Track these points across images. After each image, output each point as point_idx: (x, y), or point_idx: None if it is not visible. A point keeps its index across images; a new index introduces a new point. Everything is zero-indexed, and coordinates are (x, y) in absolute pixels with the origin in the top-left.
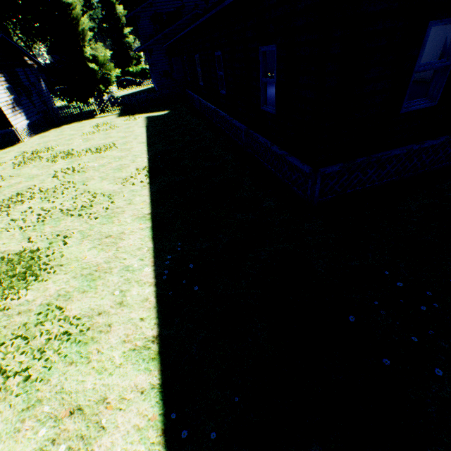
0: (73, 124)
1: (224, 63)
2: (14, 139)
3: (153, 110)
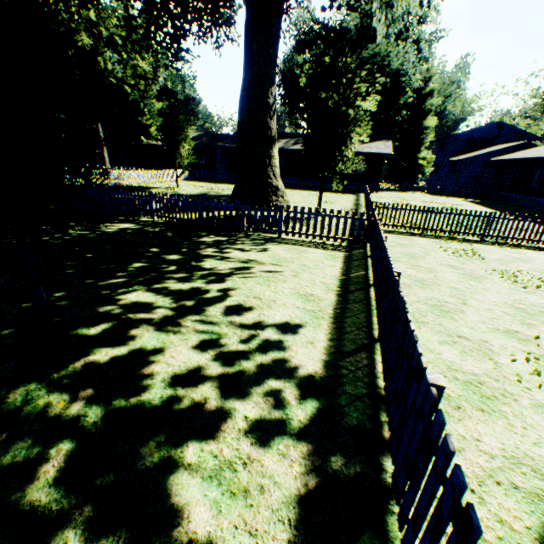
0: (396, 192)
1: None
2: (373, 190)
3: (461, 198)
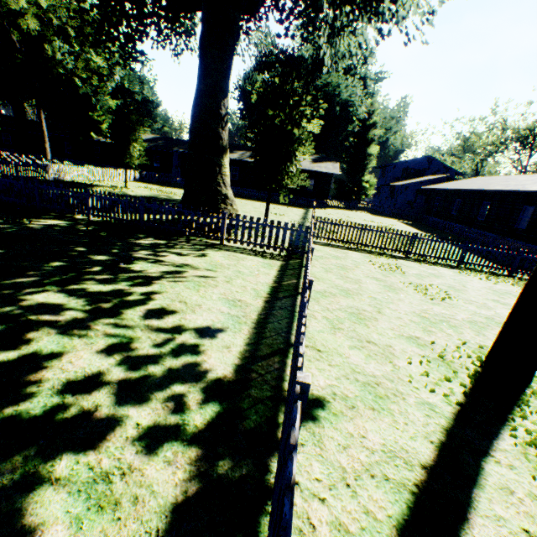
0: (343, 210)
1: (490, 207)
2: (322, 206)
3: (397, 219)
